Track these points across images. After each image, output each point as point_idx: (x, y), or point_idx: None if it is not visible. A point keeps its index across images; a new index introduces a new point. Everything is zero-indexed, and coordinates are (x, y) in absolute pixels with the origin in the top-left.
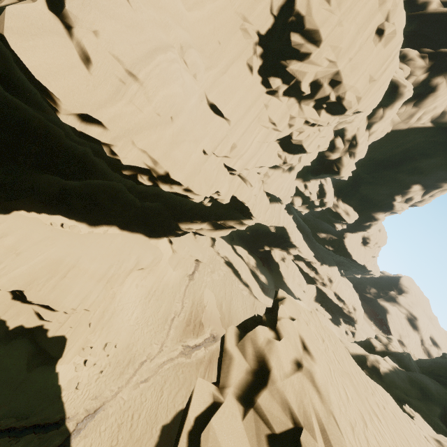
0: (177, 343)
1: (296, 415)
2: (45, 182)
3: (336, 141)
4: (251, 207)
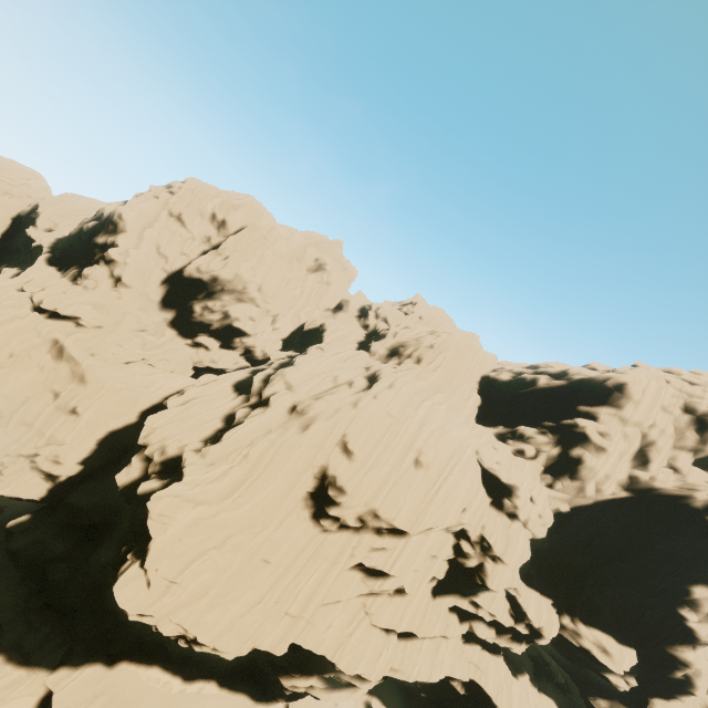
0: None
1: None
2: (149, 630)
3: (461, 544)
4: (330, 656)
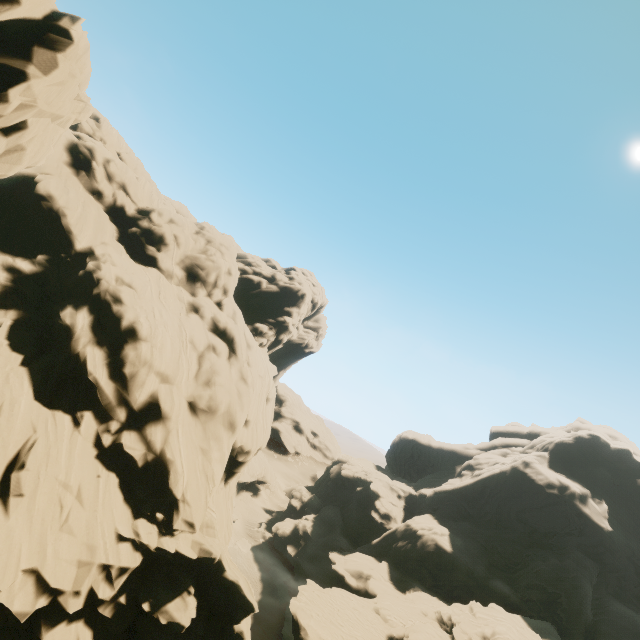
0: None
1: None
2: None
3: None
4: None
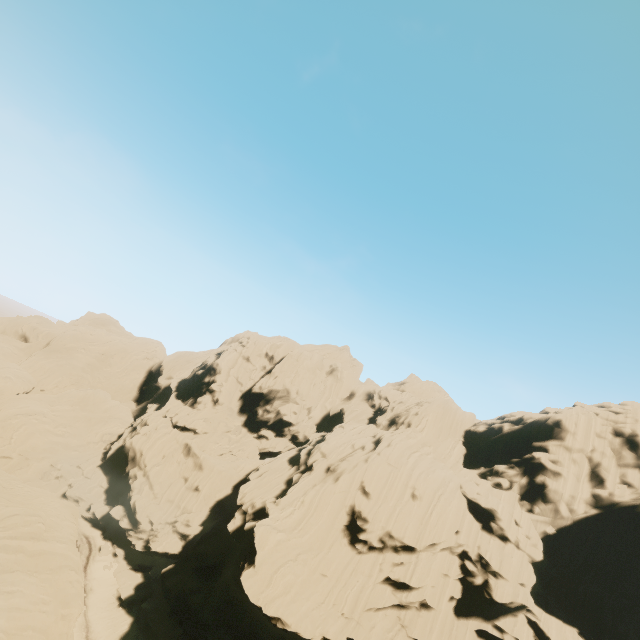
0: None
1: None
2: None
3: (466, 564)
4: None
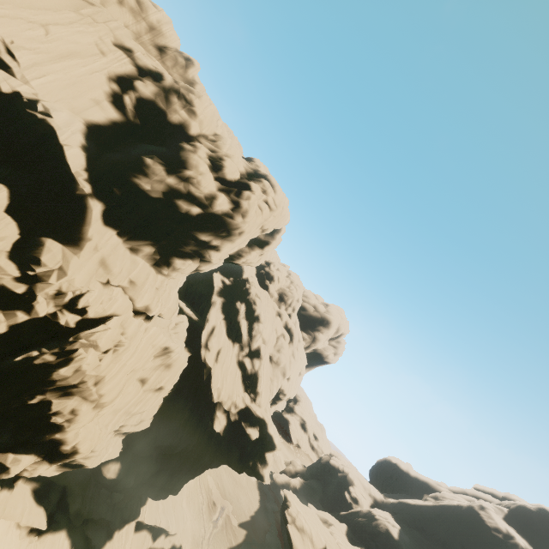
0: (209, 522)
1: (302, 522)
2: None
3: None
4: None
